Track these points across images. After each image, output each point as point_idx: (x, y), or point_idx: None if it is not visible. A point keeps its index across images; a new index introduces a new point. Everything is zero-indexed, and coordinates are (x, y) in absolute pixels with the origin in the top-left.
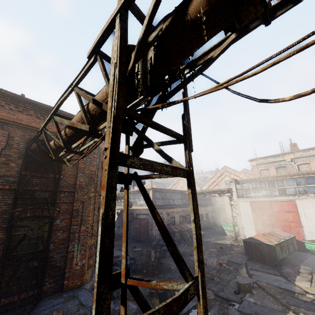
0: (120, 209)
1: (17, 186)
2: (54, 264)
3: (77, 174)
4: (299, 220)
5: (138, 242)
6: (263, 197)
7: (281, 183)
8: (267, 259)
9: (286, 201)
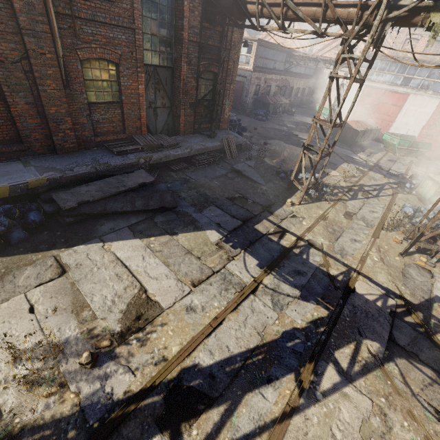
0: None
1: (201, 39)
2: (216, 111)
3: (233, 28)
4: (397, 116)
5: None
6: (383, 83)
7: (413, 70)
8: (347, 140)
9: (401, 93)
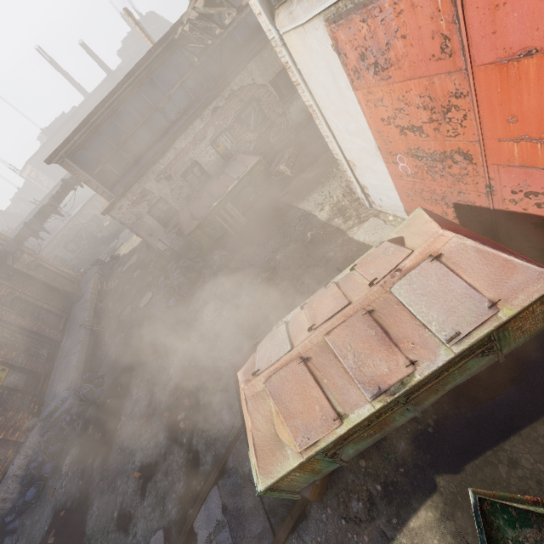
0: None
1: None
2: None
3: None
4: None
5: None
6: None
7: None
8: None
9: None
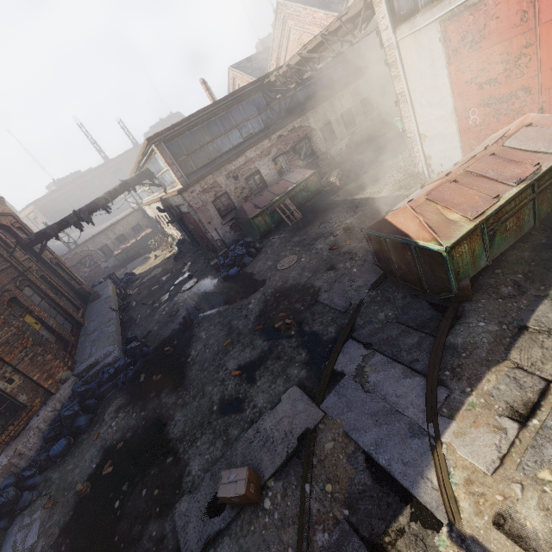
0: (159, 201)
1: None
2: None
3: None
4: None
5: (210, 252)
6: None
7: None
8: (424, 283)
9: None
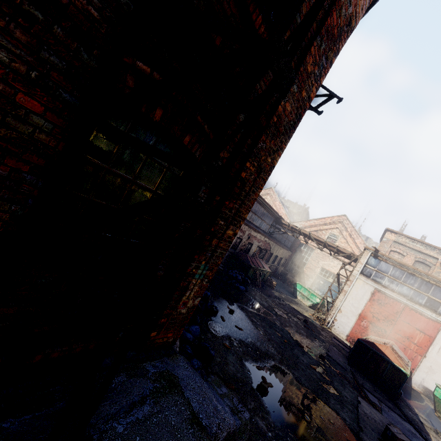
0: None
1: None
2: None
3: None
4: (427, 348)
5: None
6: (399, 294)
7: None
8: (381, 380)
9: (429, 318)
